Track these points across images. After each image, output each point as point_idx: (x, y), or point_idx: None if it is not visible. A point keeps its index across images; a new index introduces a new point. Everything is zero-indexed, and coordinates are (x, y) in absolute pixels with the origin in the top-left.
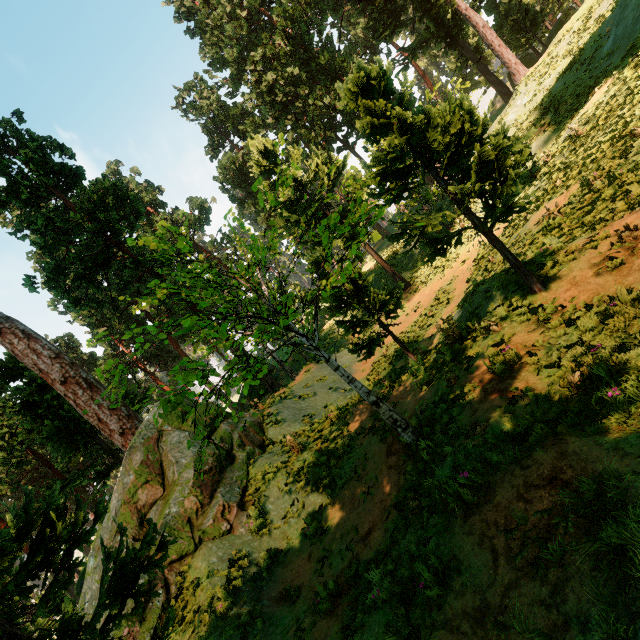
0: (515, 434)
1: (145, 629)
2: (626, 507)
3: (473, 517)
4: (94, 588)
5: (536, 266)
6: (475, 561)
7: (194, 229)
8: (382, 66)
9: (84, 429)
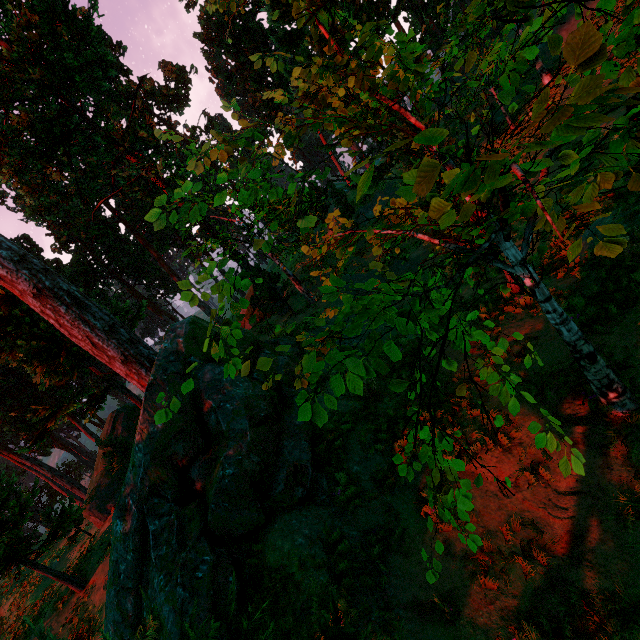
0: None
1: (222, 632)
2: None
3: None
4: (129, 559)
5: None
6: None
7: (170, 109)
8: None
9: (70, 351)
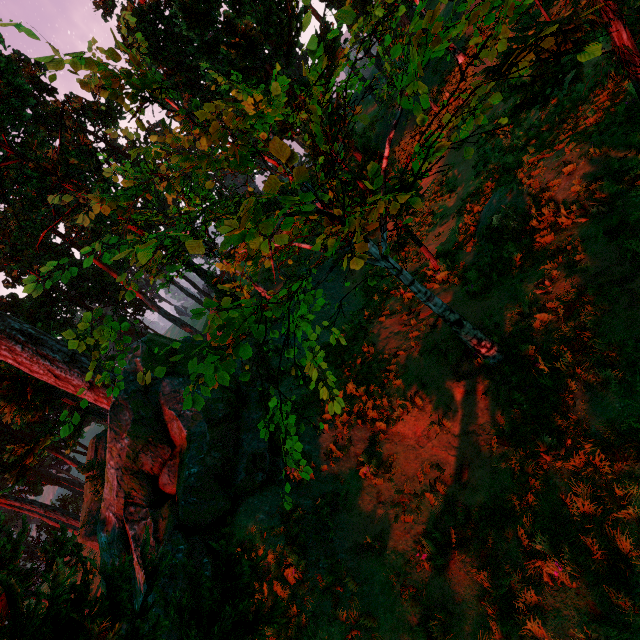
0: None
1: None
2: None
3: None
4: (116, 564)
5: None
6: None
7: (104, 125)
8: None
9: (37, 387)
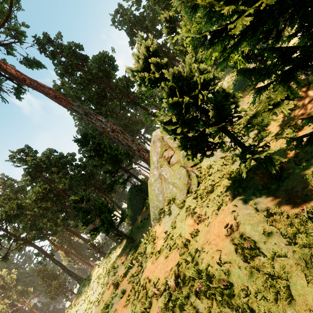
0: None
1: (193, 181)
2: None
3: None
4: (158, 186)
5: None
6: None
7: None
8: None
9: (118, 158)
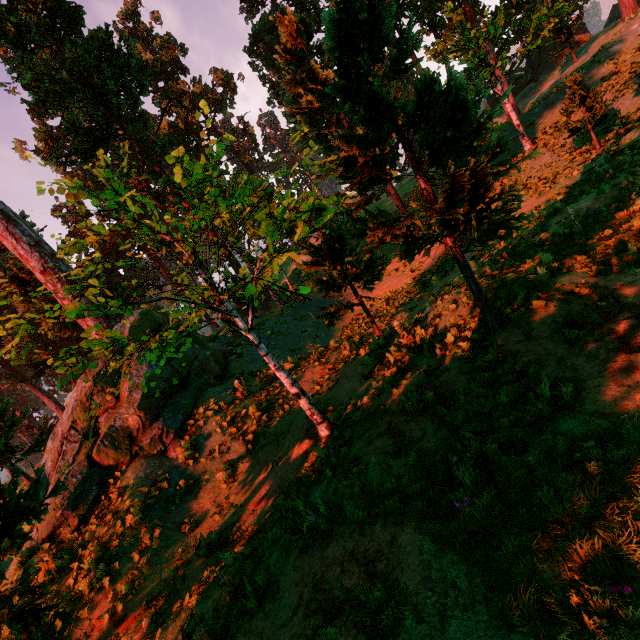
0: (375, 494)
1: (76, 514)
2: (387, 638)
3: (305, 556)
4: (49, 465)
5: (507, 298)
6: (286, 597)
7: (215, 110)
8: (375, 5)
9: None
